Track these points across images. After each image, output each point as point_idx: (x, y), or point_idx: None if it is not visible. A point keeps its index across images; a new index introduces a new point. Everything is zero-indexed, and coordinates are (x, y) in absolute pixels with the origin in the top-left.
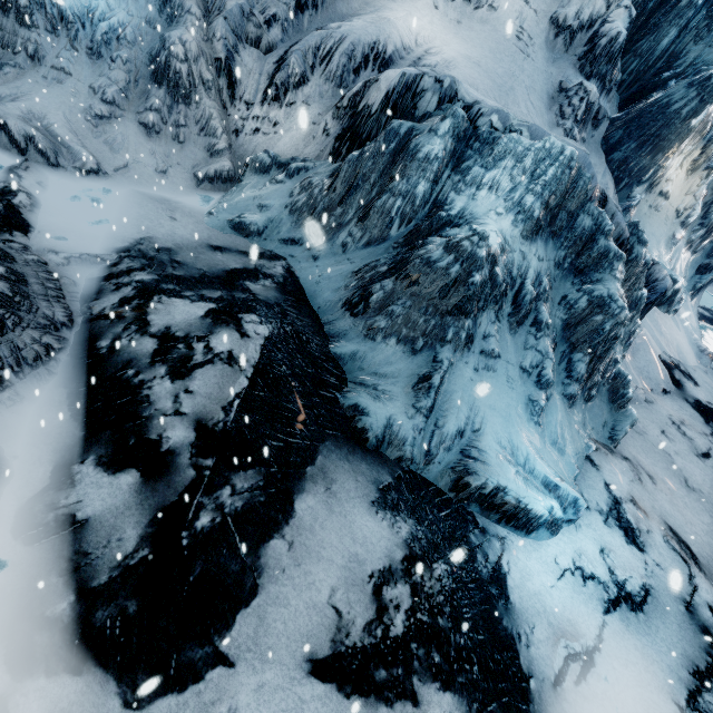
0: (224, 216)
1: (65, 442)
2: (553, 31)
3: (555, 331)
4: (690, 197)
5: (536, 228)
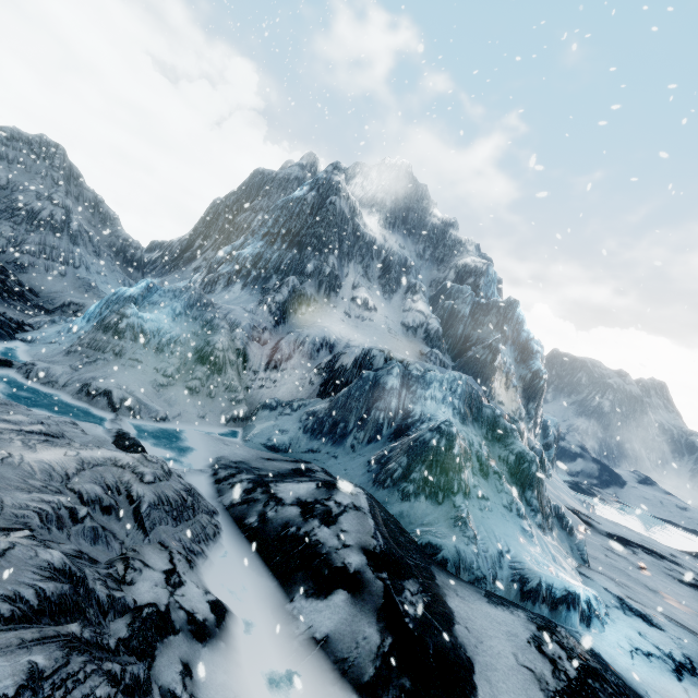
0: (257, 440)
1: (266, 592)
2: (404, 329)
3: (507, 479)
4: (514, 403)
5: (465, 418)
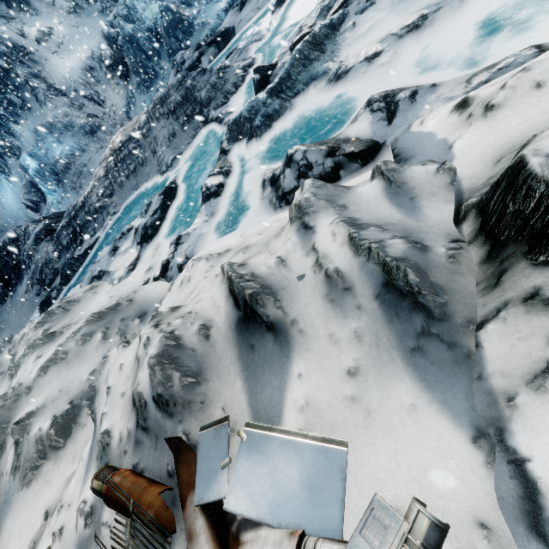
0: None
1: None
2: (74, 14)
3: None
4: None
5: None
